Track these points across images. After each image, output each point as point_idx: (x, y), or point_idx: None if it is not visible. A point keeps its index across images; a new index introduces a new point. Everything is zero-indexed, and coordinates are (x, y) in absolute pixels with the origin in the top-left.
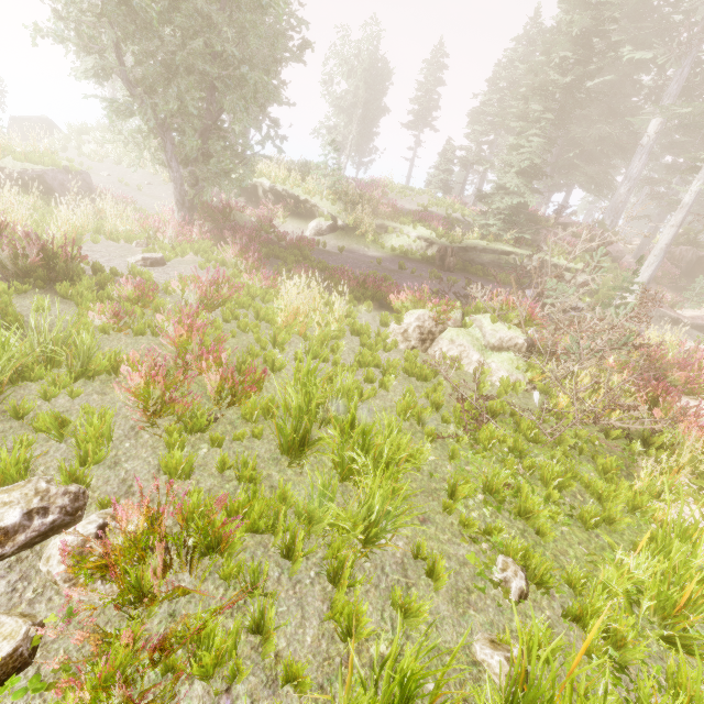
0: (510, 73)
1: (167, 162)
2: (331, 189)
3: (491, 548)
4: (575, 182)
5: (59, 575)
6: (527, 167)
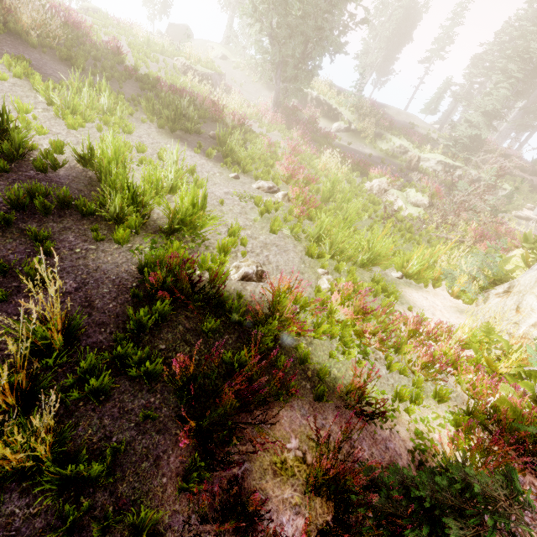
0: (515, 30)
1: (275, 80)
2: (353, 104)
3: None
4: None
5: (281, 198)
6: (491, 110)
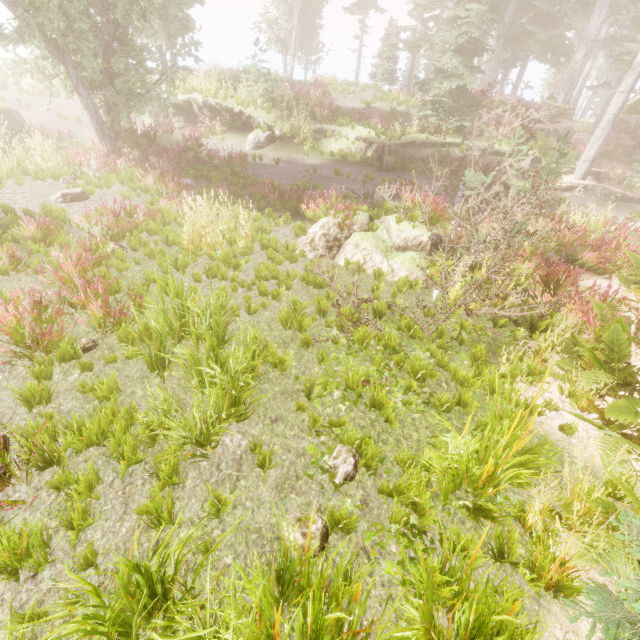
0: None
1: (75, 89)
2: (264, 96)
3: (335, 439)
4: (529, 52)
5: None
6: (466, 43)
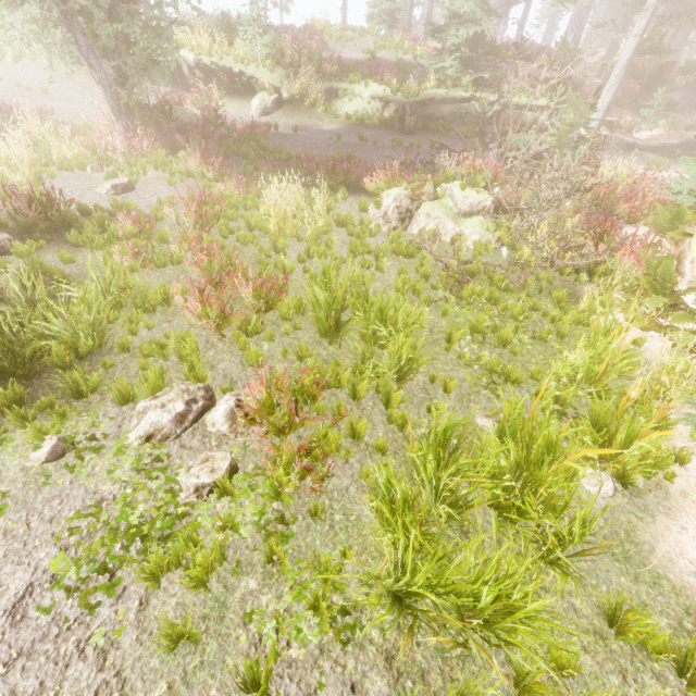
0: None
1: (85, 60)
2: (266, 52)
3: (480, 368)
4: None
5: (226, 431)
6: None
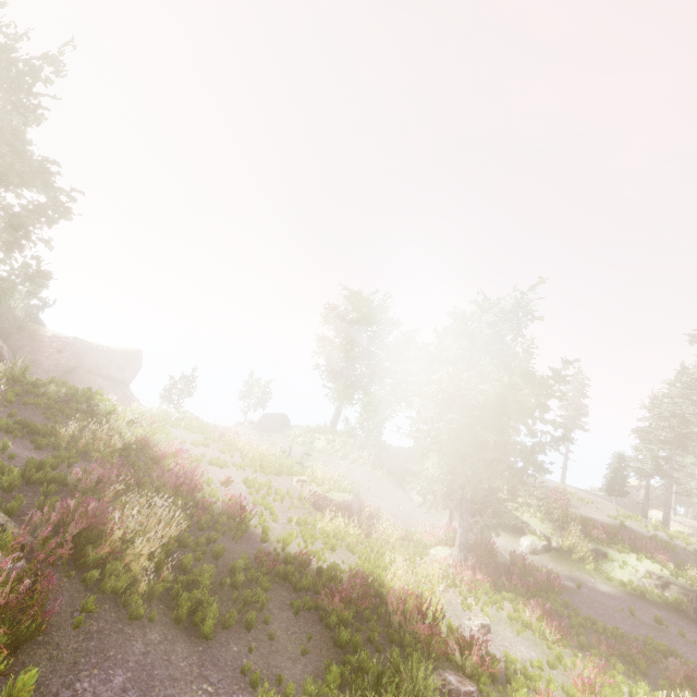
0: (673, 406)
1: (460, 513)
2: (538, 508)
3: None
4: None
5: None
6: None
